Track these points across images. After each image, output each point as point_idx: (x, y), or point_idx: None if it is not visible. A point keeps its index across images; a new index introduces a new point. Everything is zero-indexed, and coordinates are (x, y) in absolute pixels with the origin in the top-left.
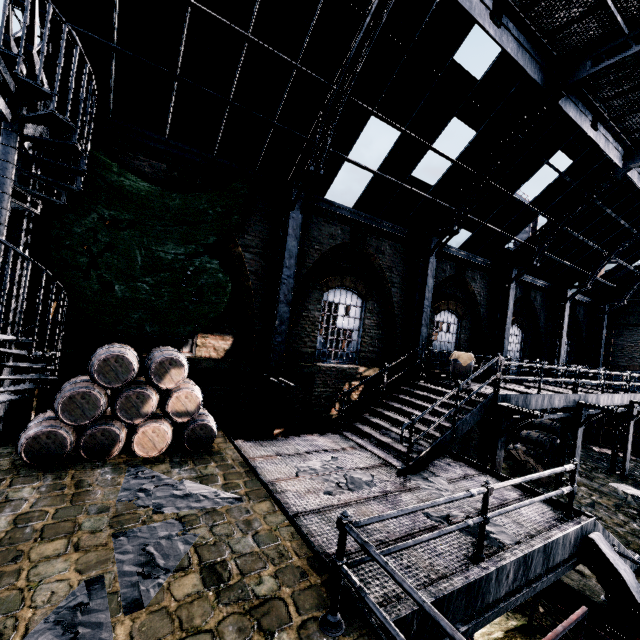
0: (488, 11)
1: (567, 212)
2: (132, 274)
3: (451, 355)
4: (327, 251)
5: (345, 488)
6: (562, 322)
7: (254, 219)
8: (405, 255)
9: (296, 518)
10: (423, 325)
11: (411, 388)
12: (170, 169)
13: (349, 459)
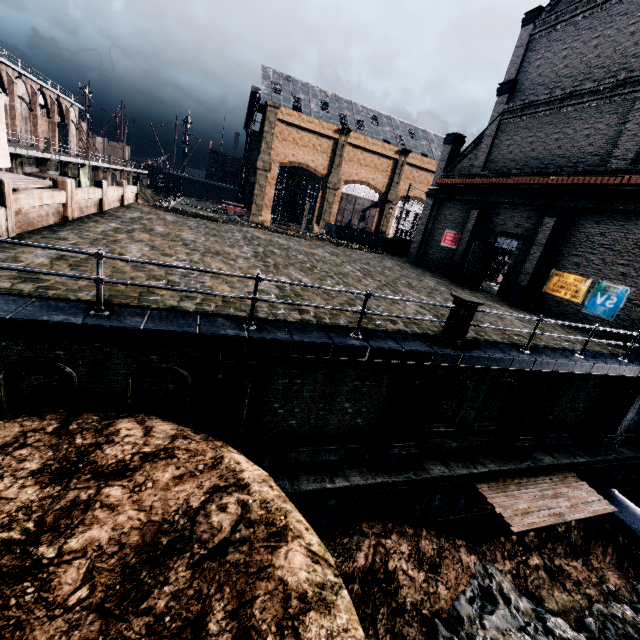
0: None
1: None
2: None
3: None
4: None
5: None
6: None
7: None
8: None
9: None
10: None
11: None
12: None
13: None
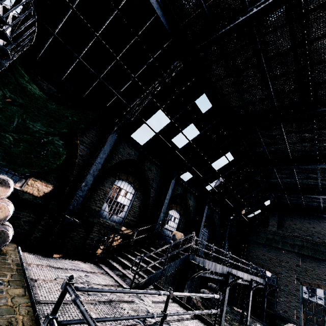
0: (209, 91)
1: (231, 179)
2: (6, 128)
3: (172, 232)
4: (124, 160)
5: (85, 293)
6: (226, 232)
7: (92, 131)
8: (161, 176)
9: (38, 303)
10: (162, 212)
11: (148, 245)
12: (57, 92)
13: (96, 278)
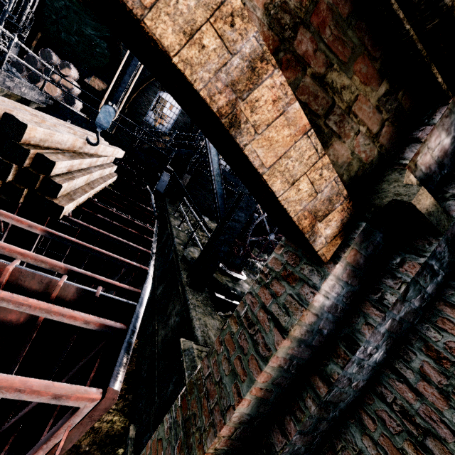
0: None
1: None
2: (70, 32)
3: None
4: None
5: None
6: None
7: None
8: None
9: None
10: None
11: None
12: None
13: None
